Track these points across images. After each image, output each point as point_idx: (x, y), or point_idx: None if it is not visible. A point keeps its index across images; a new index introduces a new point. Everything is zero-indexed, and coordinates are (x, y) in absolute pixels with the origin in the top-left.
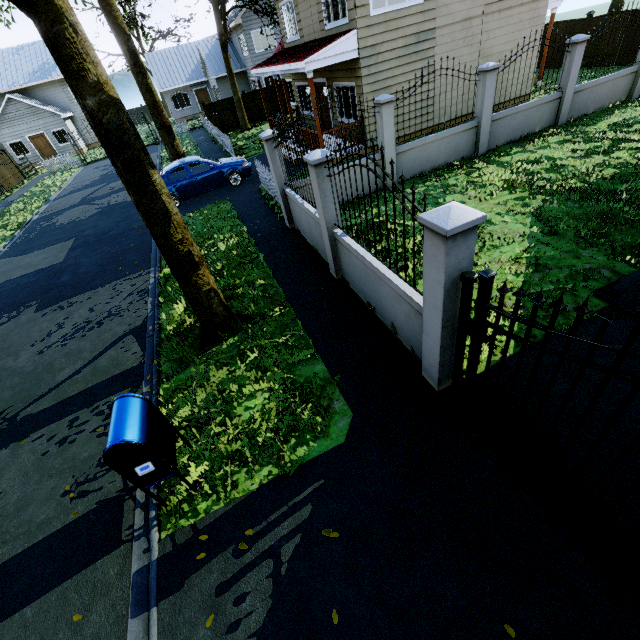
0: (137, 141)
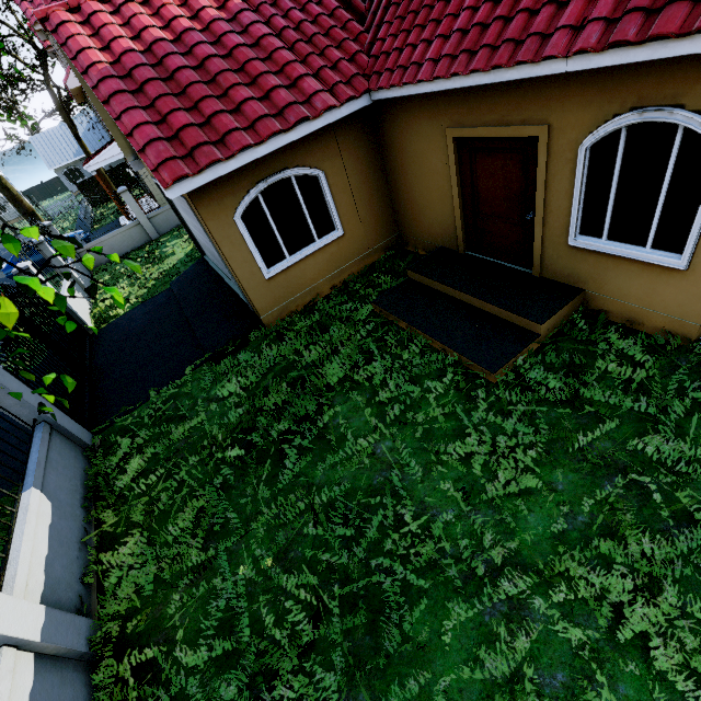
0: None
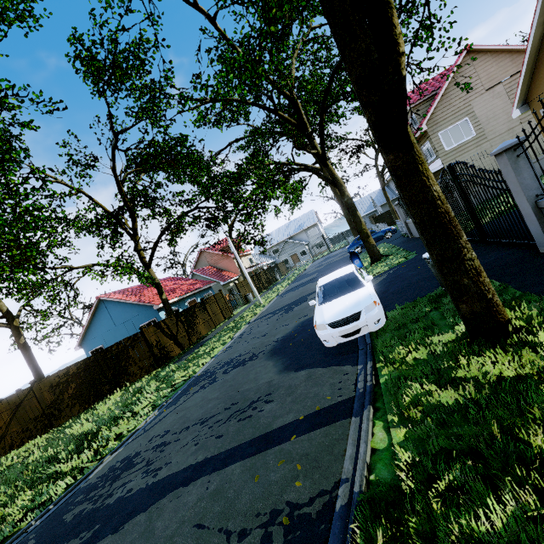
0: (354, 206)
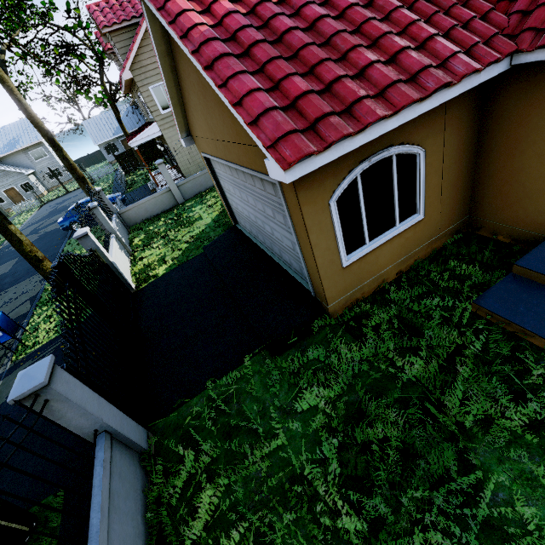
0: (1, 216)
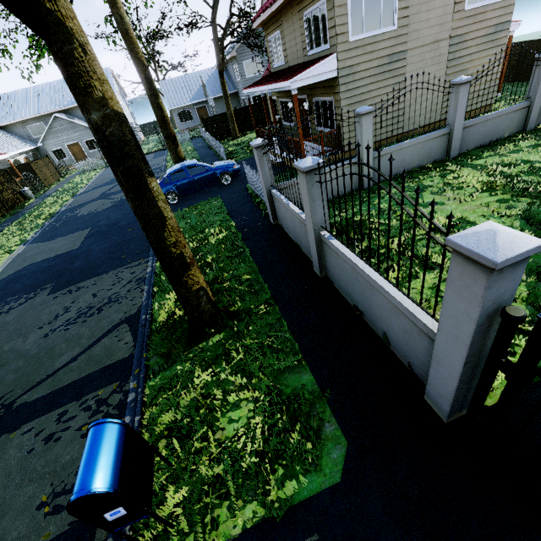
0: (137, 151)
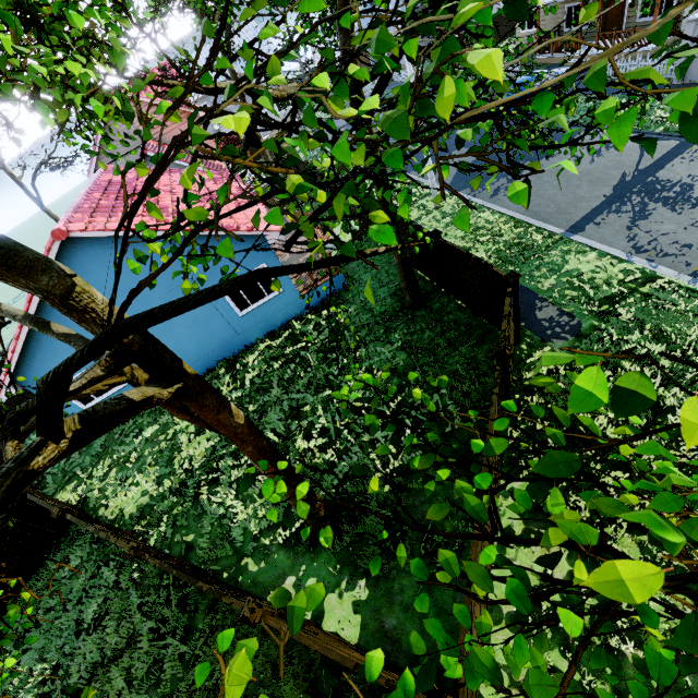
0: None
